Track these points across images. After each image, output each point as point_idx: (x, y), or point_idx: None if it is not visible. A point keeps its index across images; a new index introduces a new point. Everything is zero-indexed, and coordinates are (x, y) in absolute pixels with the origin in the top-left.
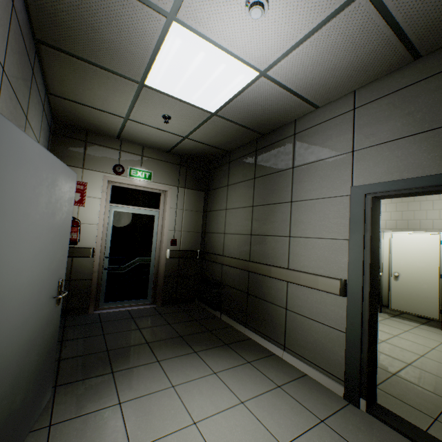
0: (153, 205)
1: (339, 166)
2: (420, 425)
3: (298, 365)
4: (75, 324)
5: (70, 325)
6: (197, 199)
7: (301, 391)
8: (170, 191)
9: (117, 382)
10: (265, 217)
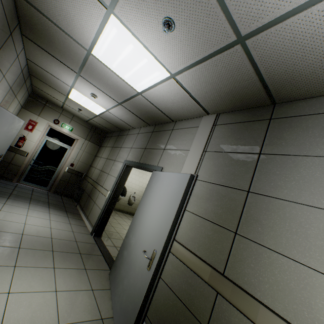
0: (69, 144)
1: (127, 152)
2: (107, 244)
3: (87, 224)
4: (3, 183)
5: (1, 182)
6: (94, 149)
7: (77, 227)
8: (80, 140)
9: (8, 200)
10: (107, 164)
